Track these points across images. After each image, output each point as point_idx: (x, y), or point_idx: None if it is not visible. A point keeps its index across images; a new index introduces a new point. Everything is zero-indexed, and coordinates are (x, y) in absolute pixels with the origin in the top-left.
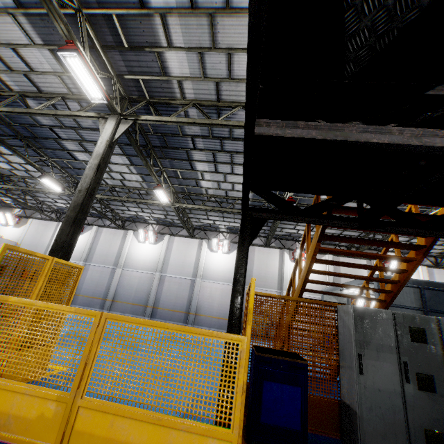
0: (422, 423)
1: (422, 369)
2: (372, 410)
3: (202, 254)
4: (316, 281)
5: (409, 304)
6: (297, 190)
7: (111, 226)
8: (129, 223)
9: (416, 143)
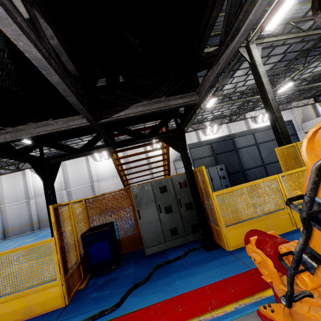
0: (169, 227)
1: (166, 204)
2: (148, 232)
3: (91, 166)
4: (127, 174)
5: (207, 155)
6: (74, 137)
7: (8, 172)
8: (23, 164)
9: (63, 128)
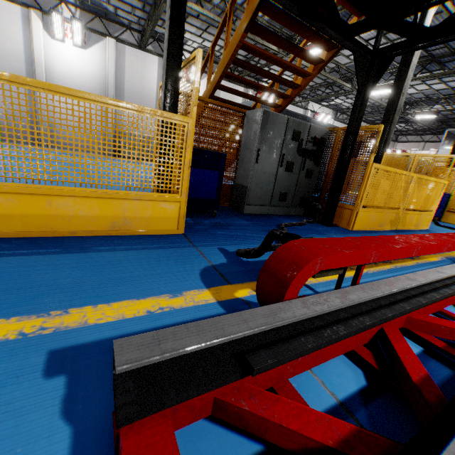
0: (281, 189)
1: (291, 159)
2: (257, 185)
3: (37, 41)
4: (227, 87)
5: None
6: None
7: None
8: None
9: None
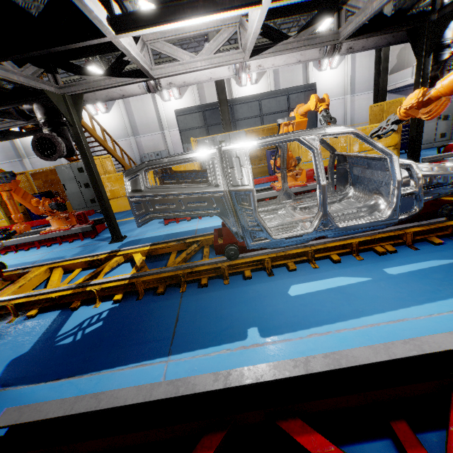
0: (89, 198)
1: (85, 181)
2: (73, 199)
3: (86, 121)
4: None
5: (197, 126)
6: None
7: None
8: None
9: None
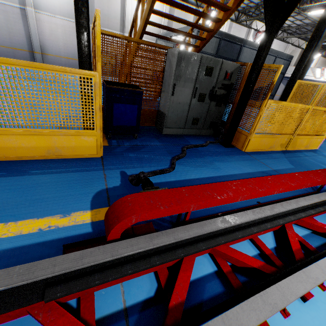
0: (193, 116)
1: (203, 91)
2: (173, 113)
3: None
4: (155, 24)
5: (210, 51)
6: None
7: None
8: None
9: None
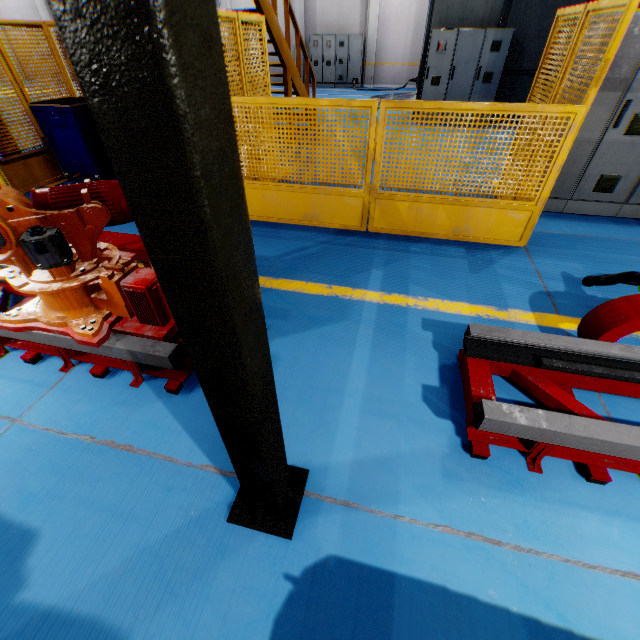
0: None
1: None
2: None
3: None
4: None
5: None
6: None
7: None
8: None
9: None
